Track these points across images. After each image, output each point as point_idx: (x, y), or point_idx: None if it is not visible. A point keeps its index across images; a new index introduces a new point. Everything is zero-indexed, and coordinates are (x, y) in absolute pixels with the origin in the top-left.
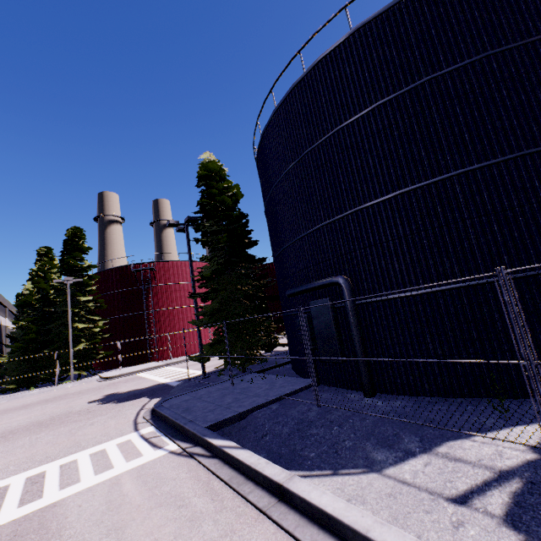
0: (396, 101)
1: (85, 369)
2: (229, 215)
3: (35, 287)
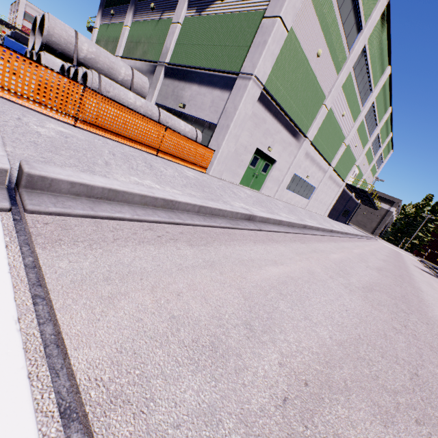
0: None
1: (409, 250)
2: None
3: (414, 211)
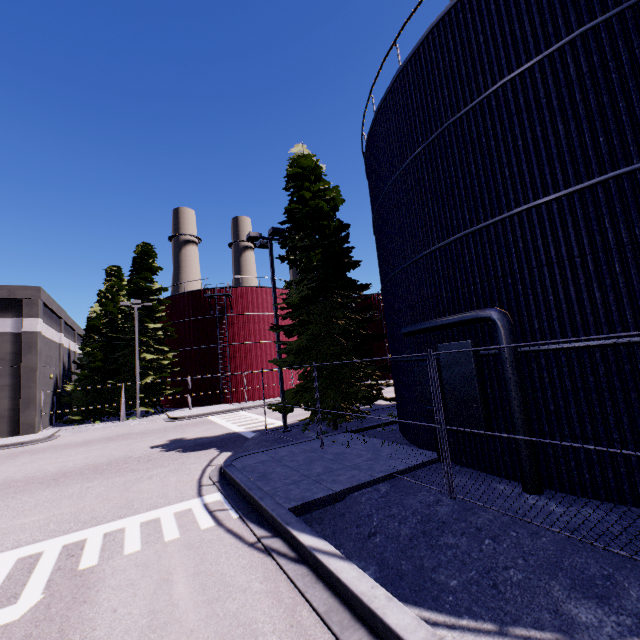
0: (618, 19)
1: (153, 406)
2: (325, 226)
3: (102, 310)
